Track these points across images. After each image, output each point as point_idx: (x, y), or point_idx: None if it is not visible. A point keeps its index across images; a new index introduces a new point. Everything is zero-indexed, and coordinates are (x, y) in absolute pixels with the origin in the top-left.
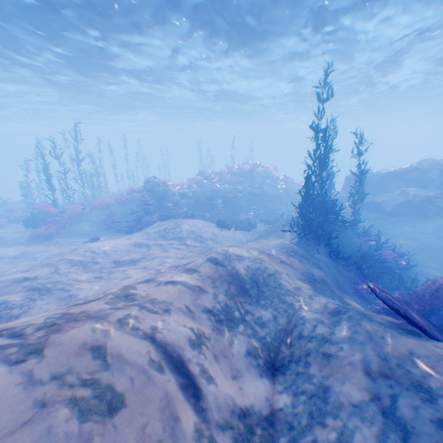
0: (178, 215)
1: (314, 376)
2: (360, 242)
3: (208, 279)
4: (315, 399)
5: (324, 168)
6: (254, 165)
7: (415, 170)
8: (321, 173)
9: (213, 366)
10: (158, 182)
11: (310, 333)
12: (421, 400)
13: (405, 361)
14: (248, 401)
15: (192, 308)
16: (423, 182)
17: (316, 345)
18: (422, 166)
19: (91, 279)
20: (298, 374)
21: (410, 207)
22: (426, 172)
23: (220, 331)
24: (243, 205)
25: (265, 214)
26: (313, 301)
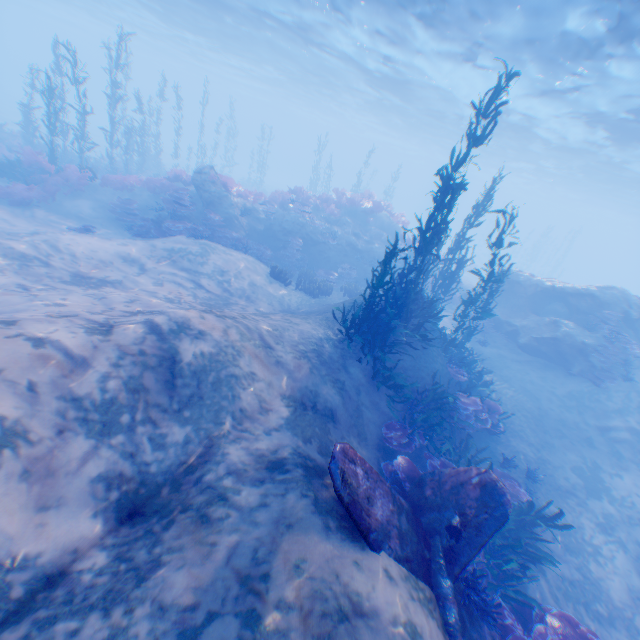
0: (223, 239)
1: (163, 543)
2: (446, 373)
3: (116, 353)
4: (133, 575)
5: (433, 248)
6: (375, 204)
7: (591, 299)
8: (425, 254)
9: (7, 483)
10: (213, 177)
11: (215, 481)
12: (238, 638)
13: (279, 575)
14: (37, 545)
15: (42, 389)
16: (591, 320)
17: (206, 501)
18: (603, 297)
19: (10, 287)
20: (149, 531)
21: (554, 349)
22: (603, 308)
23: (73, 435)
24: (332, 257)
25: (356, 282)
26: (267, 437)
